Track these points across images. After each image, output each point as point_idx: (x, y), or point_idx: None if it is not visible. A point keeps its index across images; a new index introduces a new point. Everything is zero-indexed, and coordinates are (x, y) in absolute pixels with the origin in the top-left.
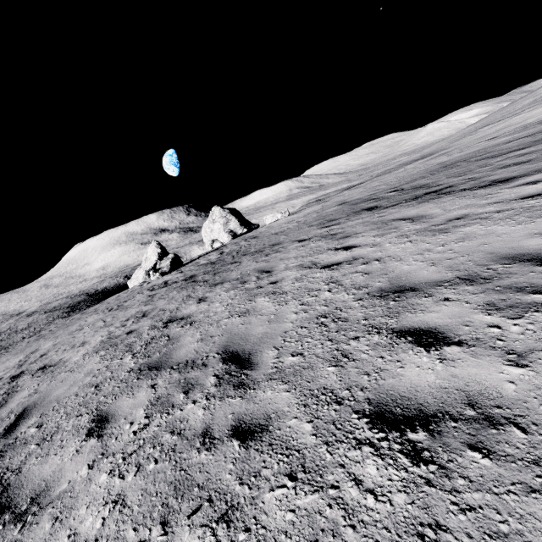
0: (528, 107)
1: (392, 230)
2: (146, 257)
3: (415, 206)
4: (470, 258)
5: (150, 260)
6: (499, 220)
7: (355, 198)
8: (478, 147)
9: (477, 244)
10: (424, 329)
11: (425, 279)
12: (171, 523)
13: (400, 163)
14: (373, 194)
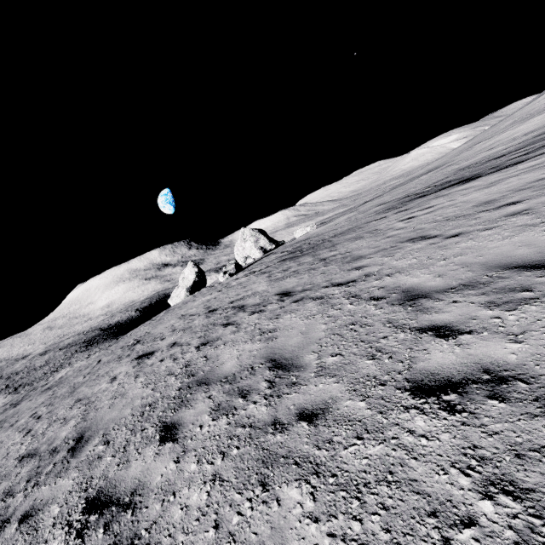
0: (510, 126)
1: (455, 195)
2: (183, 277)
3: (459, 186)
4: (516, 187)
5: (188, 279)
6: (523, 175)
7: (391, 200)
8: (481, 156)
9: (516, 183)
10: (509, 203)
11: (497, 197)
12: (448, 248)
13: (408, 178)
14: (409, 193)
